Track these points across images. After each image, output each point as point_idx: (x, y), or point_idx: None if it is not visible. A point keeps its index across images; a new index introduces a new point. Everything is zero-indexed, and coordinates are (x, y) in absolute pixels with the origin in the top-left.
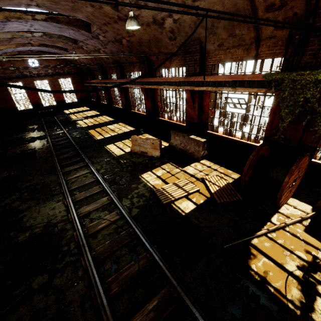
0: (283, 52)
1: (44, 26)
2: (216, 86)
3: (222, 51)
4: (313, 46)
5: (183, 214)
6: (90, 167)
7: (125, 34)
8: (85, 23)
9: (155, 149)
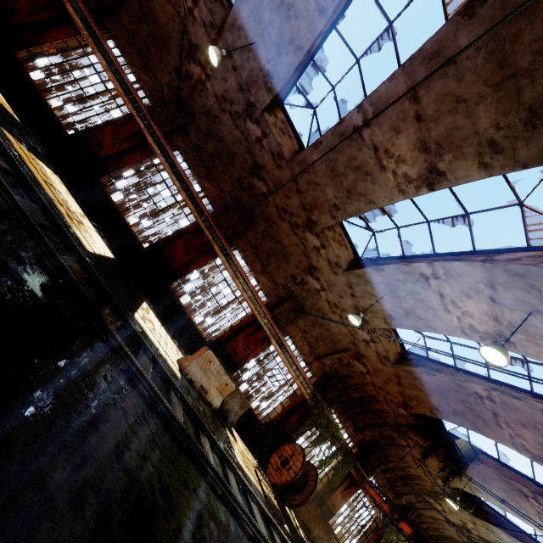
0: (319, 377)
1: (288, 12)
2: (288, 359)
3: (301, 334)
4: (332, 394)
5: (292, 537)
6: (205, 427)
7: (279, 201)
8: (277, 102)
9: (220, 394)
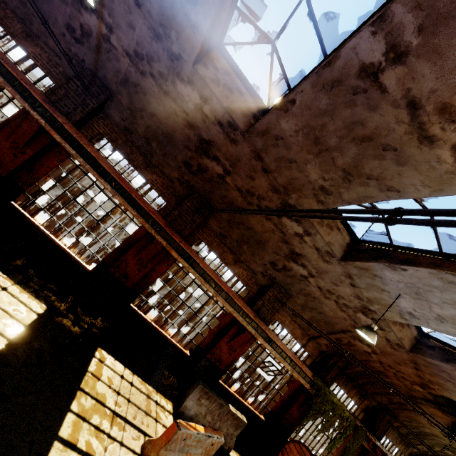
0: (316, 357)
1: None
2: (280, 354)
3: (290, 318)
4: (333, 373)
5: None
6: None
7: (241, 182)
8: (212, 44)
9: (206, 455)
